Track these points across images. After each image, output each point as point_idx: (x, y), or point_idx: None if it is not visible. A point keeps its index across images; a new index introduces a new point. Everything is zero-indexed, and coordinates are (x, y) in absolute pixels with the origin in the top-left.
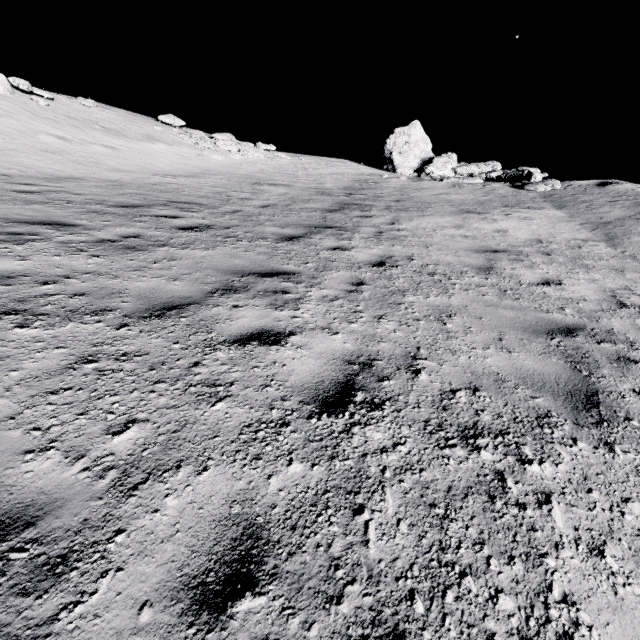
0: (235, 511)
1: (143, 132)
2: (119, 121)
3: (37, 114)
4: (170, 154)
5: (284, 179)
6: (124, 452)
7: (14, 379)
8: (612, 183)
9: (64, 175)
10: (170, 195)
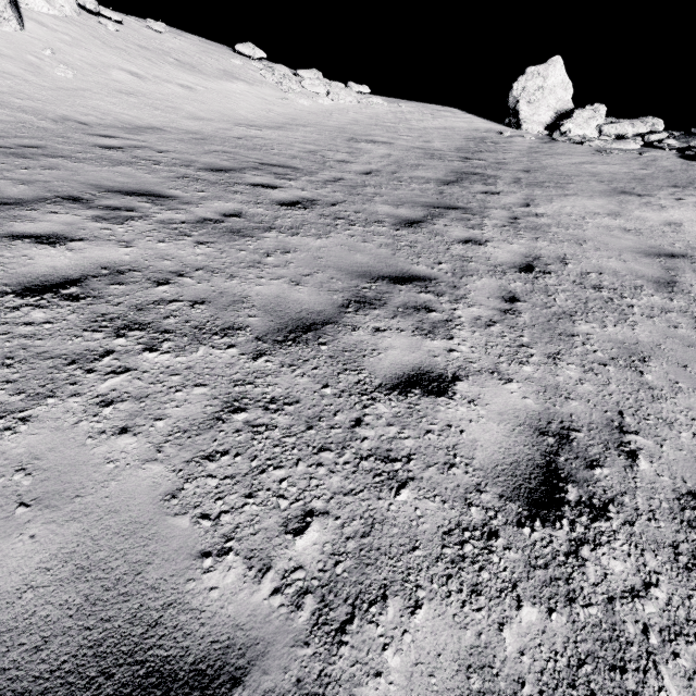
0: (475, 686)
1: (220, 67)
2: (193, 52)
3: (107, 42)
4: (251, 97)
5: (383, 134)
6: (314, 565)
7: (162, 433)
8: None
9: (142, 124)
10: (259, 154)
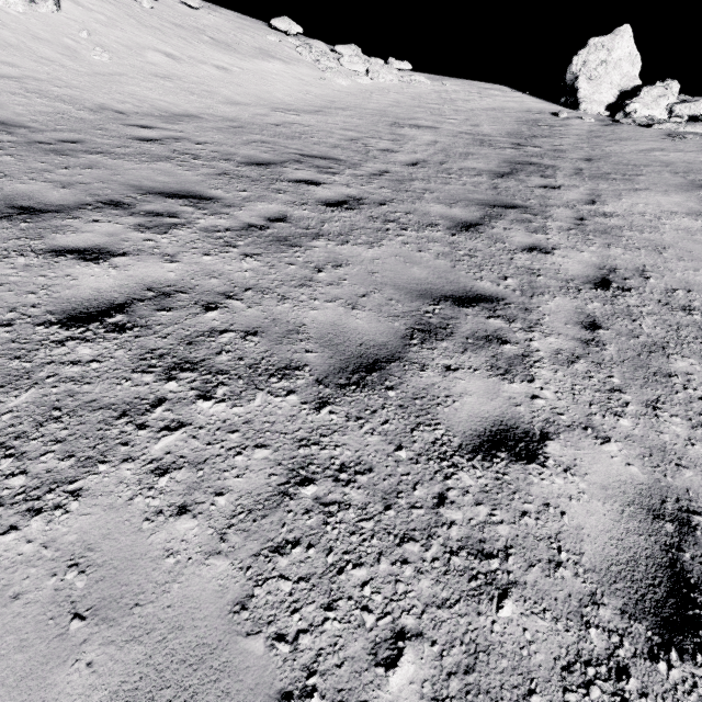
0: None
1: (255, 44)
2: (228, 29)
3: (142, 21)
4: (288, 77)
5: (427, 117)
6: None
7: (224, 513)
8: None
9: (179, 111)
10: (299, 144)
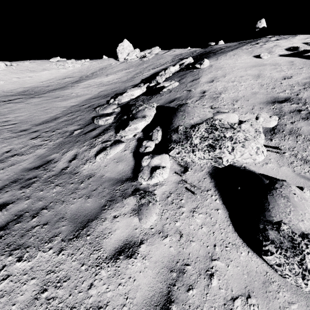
0: None
1: (42, 68)
2: (36, 66)
3: (12, 72)
4: (48, 74)
5: (77, 74)
6: None
7: None
8: (168, 51)
9: (15, 88)
10: (35, 88)
